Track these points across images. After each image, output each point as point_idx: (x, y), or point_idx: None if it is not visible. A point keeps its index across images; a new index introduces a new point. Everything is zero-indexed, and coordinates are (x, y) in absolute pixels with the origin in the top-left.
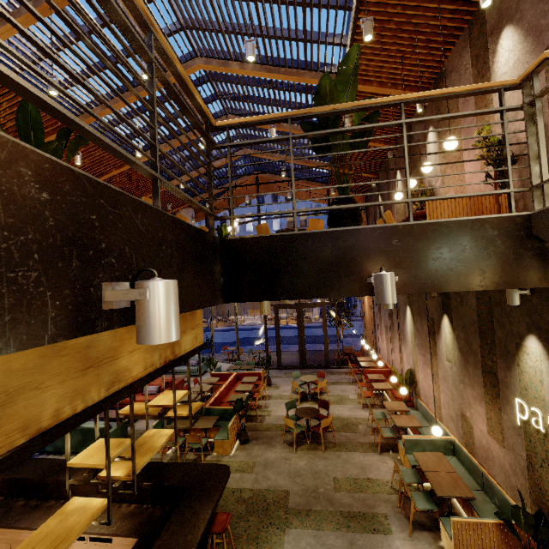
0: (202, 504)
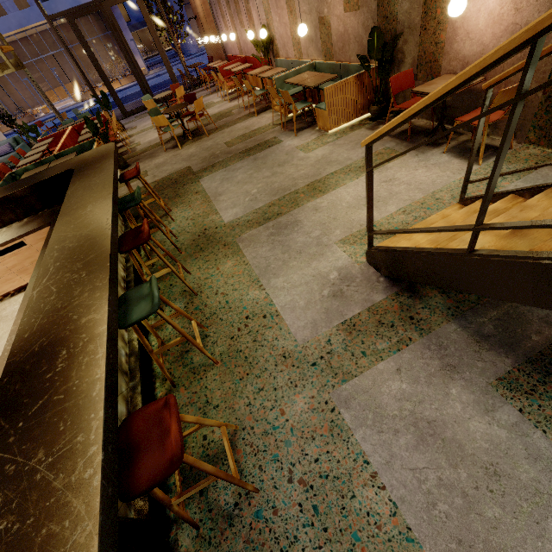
0: (99, 163)
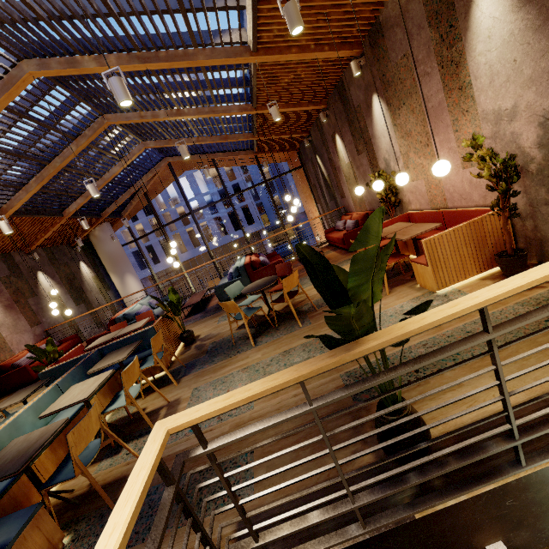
0: None
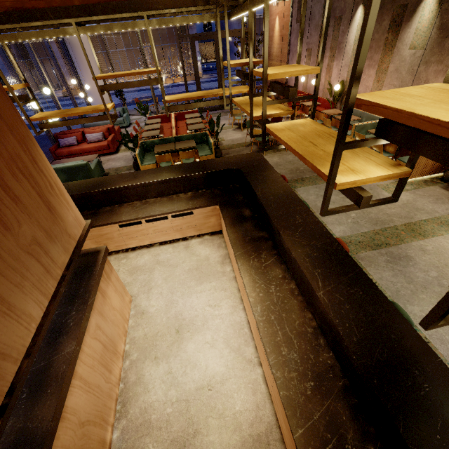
0: (265, 172)
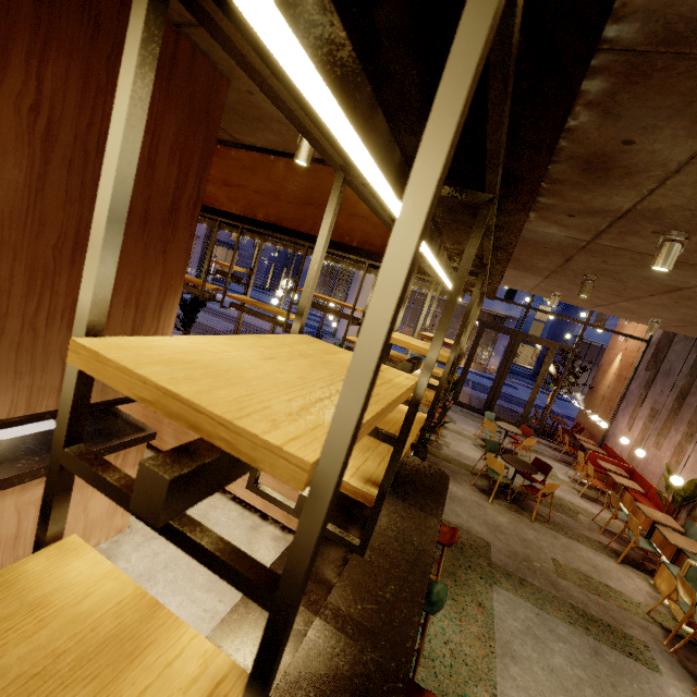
0: (425, 499)
